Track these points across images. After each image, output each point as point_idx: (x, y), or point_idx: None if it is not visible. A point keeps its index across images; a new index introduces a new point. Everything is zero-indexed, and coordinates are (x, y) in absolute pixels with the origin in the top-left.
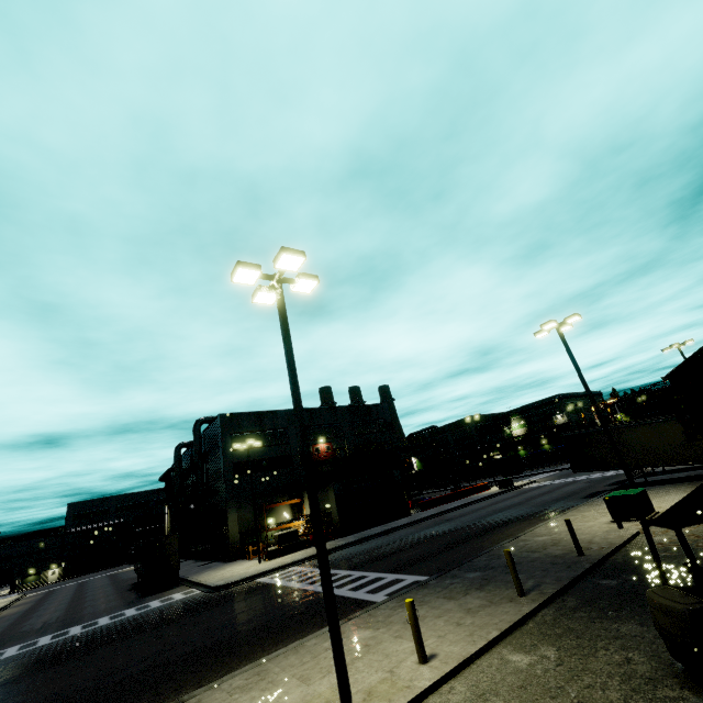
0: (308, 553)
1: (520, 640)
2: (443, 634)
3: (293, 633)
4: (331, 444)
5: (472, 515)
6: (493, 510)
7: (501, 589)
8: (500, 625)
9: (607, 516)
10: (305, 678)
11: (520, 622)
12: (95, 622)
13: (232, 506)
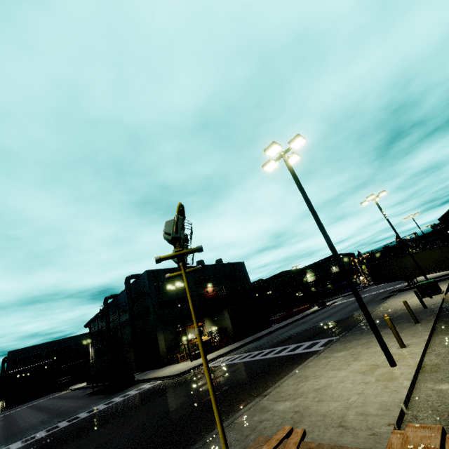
0: (223, 351)
1: (443, 333)
2: (395, 340)
3: (281, 369)
4: (214, 287)
5: (317, 318)
6: (328, 314)
7: (399, 325)
8: (425, 330)
9: (415, 298)
10: (337, 369)
11: (432, 328)
12: (93, 409)
13: (159, 330)
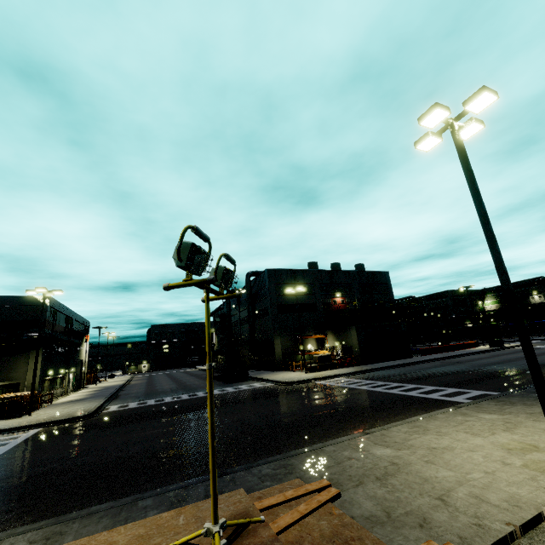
0: (342, 371)
1: None
2: None
3: (402, 411)
4: (344, 298)
5: (482, 361)
6: (502, 359)
7: None
8: None
9: None
10: (472, 433)
11: None
12: None
13: (277, 334)
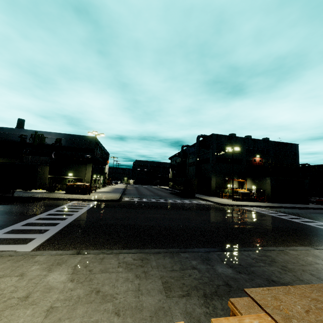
0: (258, 204)
1: None
2: None
3: None
4: (262, 159)
5: None
6: None
7: None
8: None
9: None
10: None
11: None
12: (175, 200)
13: (213, 175)
